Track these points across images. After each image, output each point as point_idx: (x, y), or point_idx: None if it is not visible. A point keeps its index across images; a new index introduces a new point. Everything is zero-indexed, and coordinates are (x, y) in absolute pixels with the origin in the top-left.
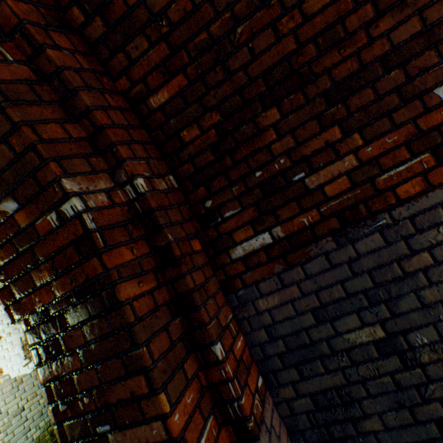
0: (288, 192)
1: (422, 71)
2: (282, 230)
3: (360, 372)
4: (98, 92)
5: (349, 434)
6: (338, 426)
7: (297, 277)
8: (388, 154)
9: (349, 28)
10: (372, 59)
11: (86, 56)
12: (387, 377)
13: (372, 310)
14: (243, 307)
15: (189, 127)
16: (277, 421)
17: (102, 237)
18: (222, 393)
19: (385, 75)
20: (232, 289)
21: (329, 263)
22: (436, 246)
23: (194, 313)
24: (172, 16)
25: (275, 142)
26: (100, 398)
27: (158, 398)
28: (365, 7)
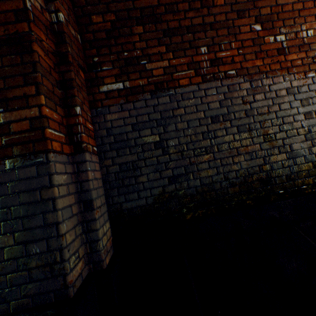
0: (137, 67)
1: (199, 39)
2: (129, 84)
3: (145, 155)
4: None
5: (132, 183)
6: (128, 180)
7: (130, 108)
8: (180, 66)
9: (179, 8)
10: (184, 26)
11: None
12: (155, 158)
13: (157, 128)
14: (98, 117)
15: (97, 15)
16: (98, 167)
17: (33, 17)
18: (73, 130)
19: (187, 35)
20: (95, 107)
21: (145, 104)
22: (187, 107)
23: (70, 90)
24: None
25: (138, 43)
26: (1, 95)
27: (40, 97)
28: (186, 4)
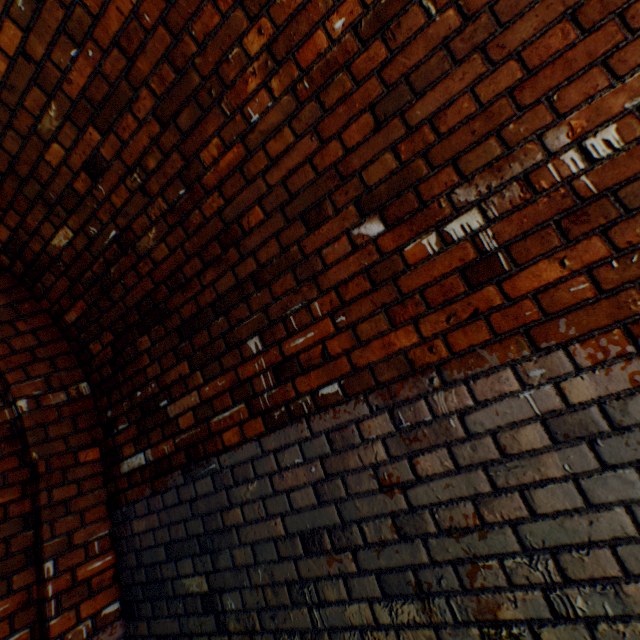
0: (157, 416)
1: (239, 322)
2: (152, 453)
3: (190, 623)
4: (8, 324)
5: None
6: None
7: (159, 506)
8: (219, 396)
9: (187, 274)
10: (206, 303)
11: (10, 290)
12: (206, 637)
13: (202, 558)
14: (125, 525)
15: (95, 342)
16: None
17: None
18: (44, 610)
19: (216, 320)
20: (120, 503)
21: (179, 497)
22: (246, 503)
23: (41, 528)
24: (66, 259)
25: (150, 366)
26: None
27: None
28: (195, 259)
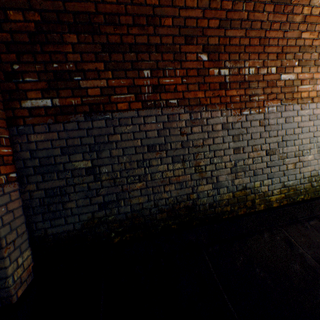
0: (69, 83)
1: (142, 60)
2: (59, 102)
3: (75, 181)
4: None
5: (59, 209)
6: (55, 205)
7: (59, 129)
8: (120, 88)
9: (121, 21)
10: (127, 42)
11: None
12: (86, 184)
13: (90, 154)
14: (20, 137)
15: (16, 11)
16: (16, 196)
17: None
18: None
19: (130, 53)
20: (16, 124)
21: (78, 127)
22: (124, 133)
23: None
24: None
25: (71, 54)
26: None
27: None
28: (129, 17)
